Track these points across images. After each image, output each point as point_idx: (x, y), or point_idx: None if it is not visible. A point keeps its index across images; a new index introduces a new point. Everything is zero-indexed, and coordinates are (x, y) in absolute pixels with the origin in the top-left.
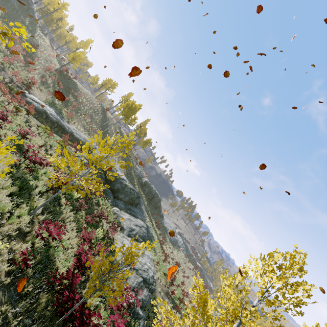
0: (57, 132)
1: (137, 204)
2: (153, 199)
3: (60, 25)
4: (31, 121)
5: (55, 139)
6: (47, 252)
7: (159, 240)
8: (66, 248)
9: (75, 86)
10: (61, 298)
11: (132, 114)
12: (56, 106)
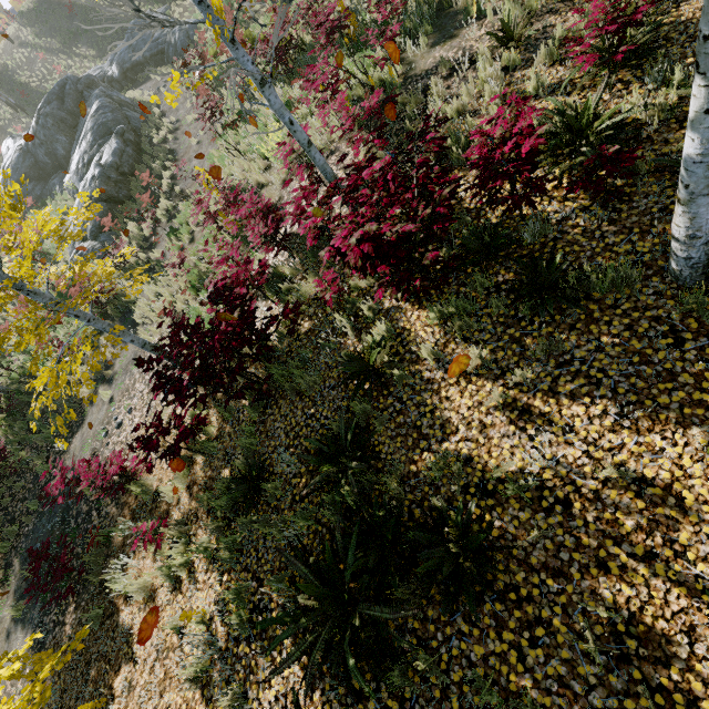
0: None
1: (82, 99)
2: None
3: None
4: None
5: None
6: None
7: None
8: None
9: None
10: None
11: None
12: None
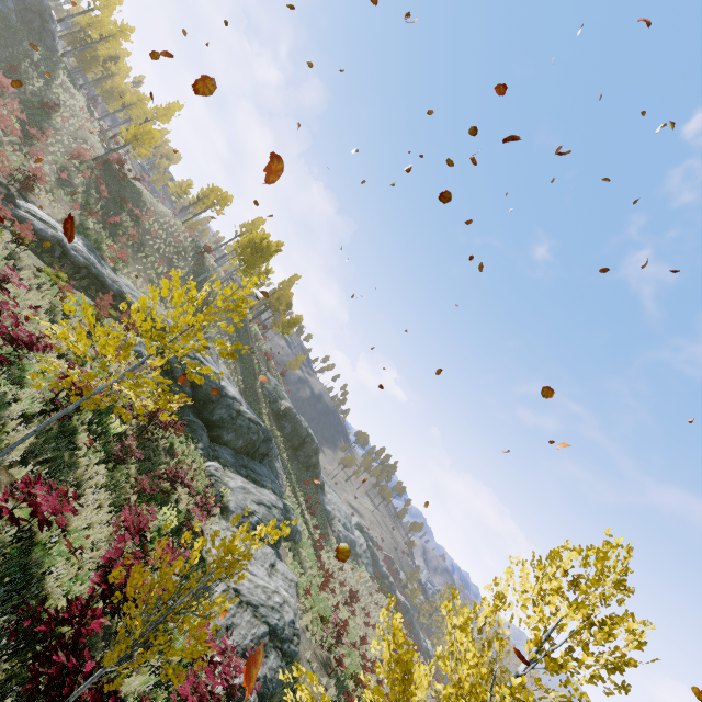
0: (86, 288)
1: (263, 455)
2: (302, 448)
3: (111, 71)
4: (24, 257)
5: (79, 301)
6: (24, 555)
7: (312, 541)
8: (78, 549)
9: (138, 196)
10: (44, 670)
11: (260, 260)
12: (90, 234)
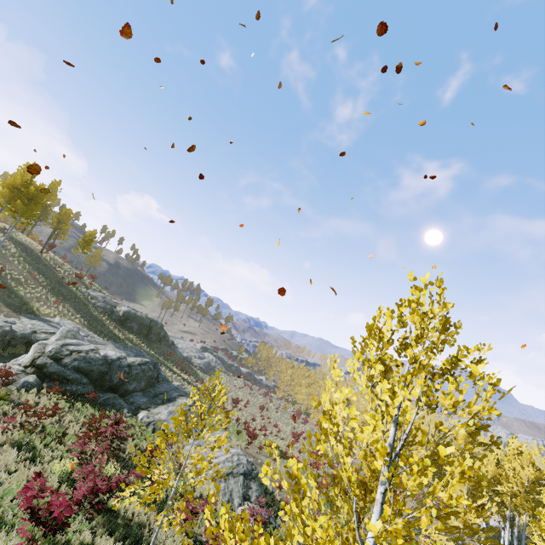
0: None
1: (157, 376)
2: (151, 332)
3: None
4: None
5: None
6: None
7: (199, 391)
8: None
9: None
10: None
11: (37, 207)
12: None
